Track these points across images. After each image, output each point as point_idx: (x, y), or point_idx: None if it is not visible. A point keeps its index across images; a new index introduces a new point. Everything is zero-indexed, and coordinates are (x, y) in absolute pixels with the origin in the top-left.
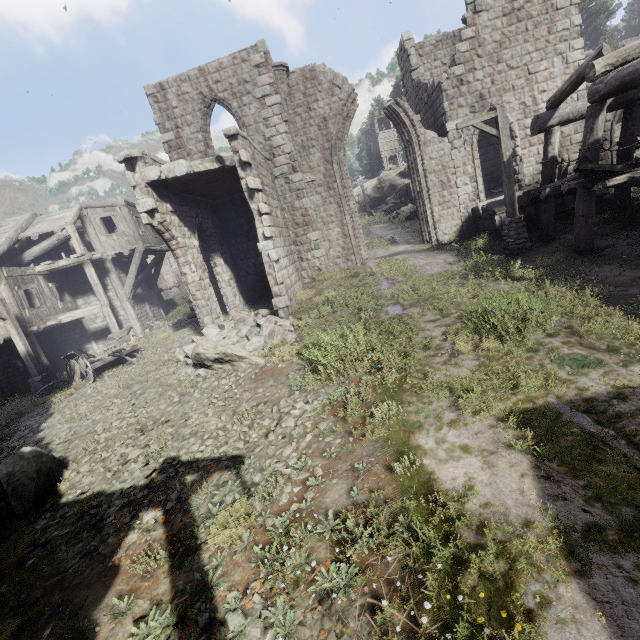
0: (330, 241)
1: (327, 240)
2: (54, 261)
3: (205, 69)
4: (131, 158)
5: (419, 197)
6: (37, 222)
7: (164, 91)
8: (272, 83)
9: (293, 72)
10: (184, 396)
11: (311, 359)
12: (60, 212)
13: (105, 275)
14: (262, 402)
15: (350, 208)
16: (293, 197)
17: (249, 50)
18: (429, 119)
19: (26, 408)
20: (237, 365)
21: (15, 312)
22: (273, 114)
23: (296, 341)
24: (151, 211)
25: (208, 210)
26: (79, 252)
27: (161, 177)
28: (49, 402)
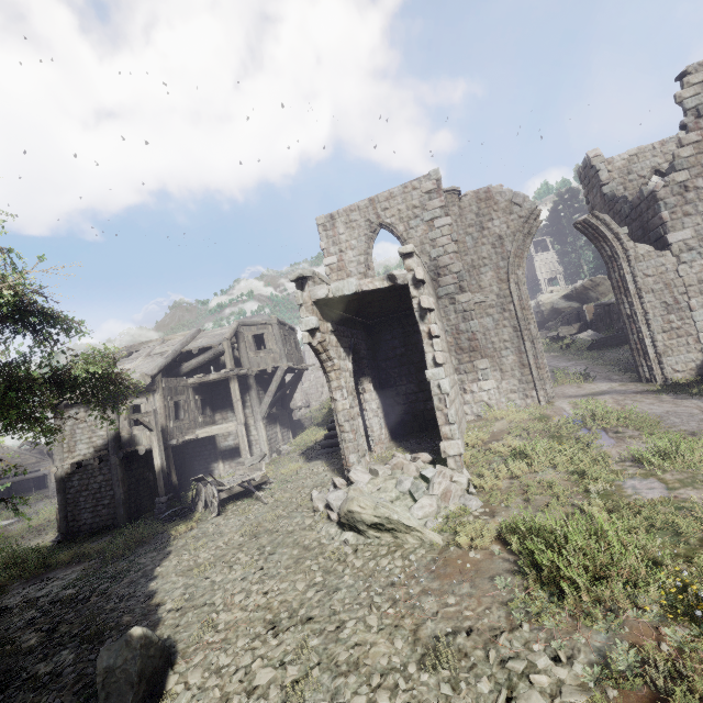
0: (502, 371)
1: (498, 369)
2: (206, 374)
3: (375, 199)
4: (303, 277)
5: (630, 322)
6: (200, 337)
7: (333, 220)
8: (443, 206)
9: (466, 195)
10: (329, 575)
11: (538, 562)
12: (220, 328)
13: (246, 391)
14: (461, 628)
15: (531, 333)
16: (458, 319)
17: (421, 179)
18: (633, 232)
19: (146, 537)
20: (401, 538)
21: (162, 423)
22: (441, 235)
23: (485, 512)
24: (313, 330)
25: (362, 330)
26: (229, 367)
27: (328, 296)
28: (168, 534)
